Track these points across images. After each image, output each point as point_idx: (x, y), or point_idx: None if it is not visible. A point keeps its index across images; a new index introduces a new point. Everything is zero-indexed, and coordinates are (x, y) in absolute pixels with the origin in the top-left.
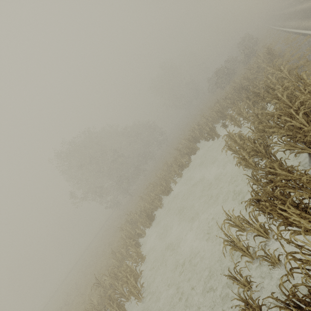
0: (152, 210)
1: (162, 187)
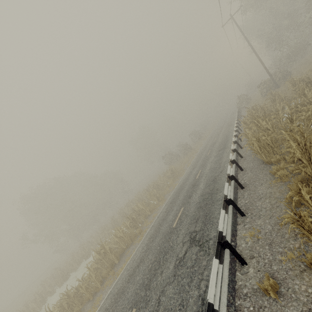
0: (71, 270)
1: (83, 252)
